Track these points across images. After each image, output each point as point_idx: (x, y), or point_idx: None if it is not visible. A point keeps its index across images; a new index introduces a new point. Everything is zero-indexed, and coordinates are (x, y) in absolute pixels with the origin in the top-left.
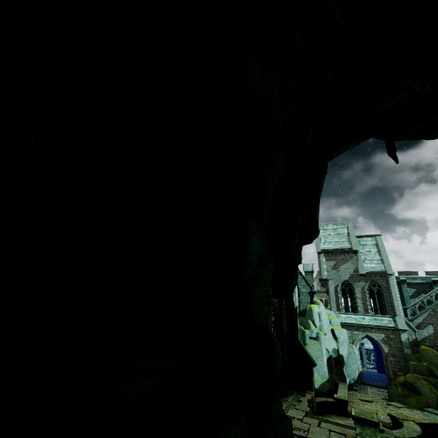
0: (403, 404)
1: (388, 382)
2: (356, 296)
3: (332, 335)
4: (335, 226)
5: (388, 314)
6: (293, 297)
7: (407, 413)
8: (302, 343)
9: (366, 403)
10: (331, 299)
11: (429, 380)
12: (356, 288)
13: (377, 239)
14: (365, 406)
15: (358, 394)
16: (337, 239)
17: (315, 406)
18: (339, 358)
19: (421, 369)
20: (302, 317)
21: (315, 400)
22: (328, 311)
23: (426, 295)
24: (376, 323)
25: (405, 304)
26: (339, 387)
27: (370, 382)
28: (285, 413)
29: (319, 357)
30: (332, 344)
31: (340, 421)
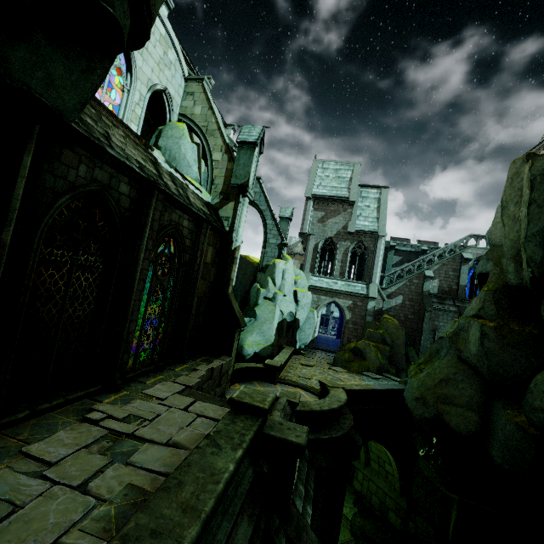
0: (345, 368)
1: (340, 347)
2: (336, 258)
3: (293, 297)
4: (338, 166)
5: (363, 281)
6: (233, 232)
7: (344, 377)
8: (232, 298)
9: (306, 368)
10: (307, 258)
11: (379, 347)
12: (339, 248)
13: (382, 192)
14: (302, 371)
15: (303, 358)
16: (335, 184)
17: (232, 374)
18: (295, 323)
19: (375, 336)
20: (261, 274)
21: (230, 367)
22: (297, 271)
23: (410, 264)
24: (348, 289)
25: (385, 273)
26: (282, 352)
27: (323, 347)
28: (144, 389)
29: (270, 320)
30: (290, 307)
31: (261, 388)
